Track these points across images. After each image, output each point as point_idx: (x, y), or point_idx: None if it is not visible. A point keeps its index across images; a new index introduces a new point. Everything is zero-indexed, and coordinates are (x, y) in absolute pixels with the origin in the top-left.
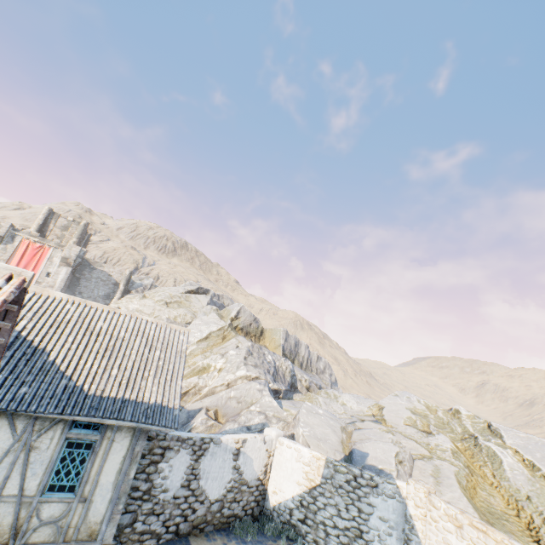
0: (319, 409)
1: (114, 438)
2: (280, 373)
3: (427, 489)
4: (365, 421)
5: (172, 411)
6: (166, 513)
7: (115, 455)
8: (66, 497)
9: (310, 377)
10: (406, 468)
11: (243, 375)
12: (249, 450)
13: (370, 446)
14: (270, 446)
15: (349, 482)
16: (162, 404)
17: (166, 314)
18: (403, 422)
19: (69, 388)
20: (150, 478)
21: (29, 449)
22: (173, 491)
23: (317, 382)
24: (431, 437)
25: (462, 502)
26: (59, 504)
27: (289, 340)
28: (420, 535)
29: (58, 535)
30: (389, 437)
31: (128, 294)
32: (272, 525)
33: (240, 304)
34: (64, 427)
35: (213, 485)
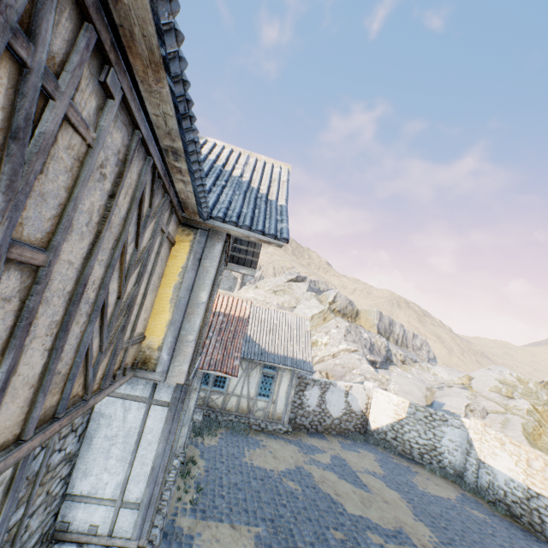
0: (408, 374)
1: (282, 375)
2: (376, 348)
3: (483, 423)
4: (452, 387)
5: (309, 363)
6: (310, 418)
7: (284, 383)
8: (266, 399)
9: (405, 352)
10: (476, 415)
11: (344, 348)
12: (355, 392)
13: (447, 399)
14: (368, 392)
15: (426, 417)
16: (303, 360)
17: (275, 301)
18: (488, 389)
19: (260, 349)
20: (300, 398)
21: (249, 376)
22: (312, 407)
23: (412, 357)
24: (511, 400)
25: (519, 439)
26: (263, 402)
27: (382, 320)
28: (476, 449)
29: (265, 415)
30: (465, 394)
31: (244, 285)
32: (373, 439)
33: (336, 290)
34: (260, 367)
35: (334, 409)
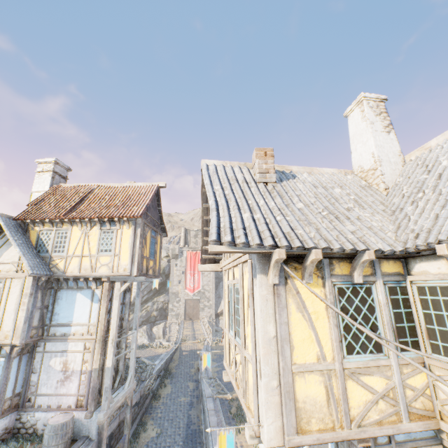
0: None
1: None
2: None
3: None
4: None
5: None
6: None
7: None
8: None
9: None
10: None
11: None
12: None
13: None
14: None
15: None
16: None
17: None
18: None
19: None
20: None
21: None
22: None
23: None
24: None
25: None
26: None
27: None
28: None
29: None
30: None
31: None
32: None
33: None
34: None
35: None
